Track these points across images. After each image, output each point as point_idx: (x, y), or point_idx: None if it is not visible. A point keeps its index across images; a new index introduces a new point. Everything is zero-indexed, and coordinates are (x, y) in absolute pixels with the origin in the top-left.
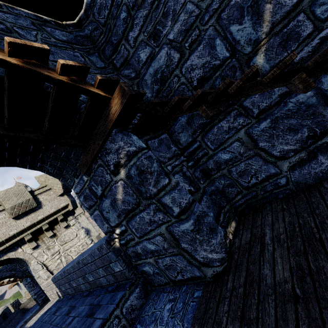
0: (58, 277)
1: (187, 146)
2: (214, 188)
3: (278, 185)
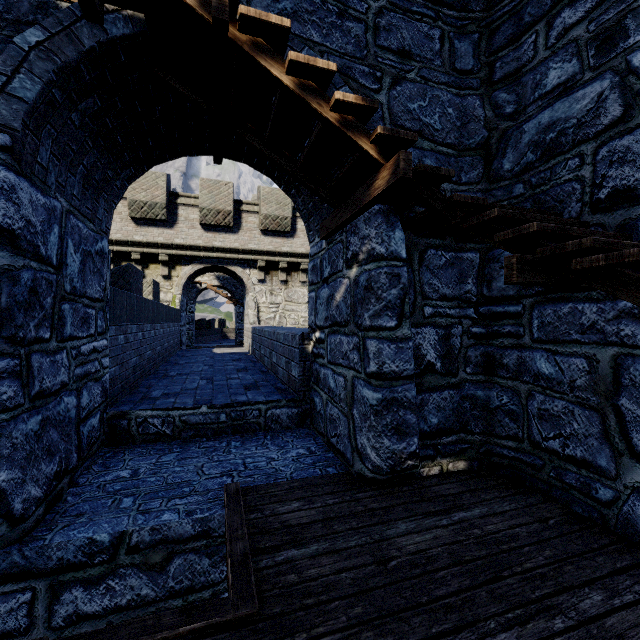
0: (257, 331)
1: (498, 299)
2: (483, 396)
3: (590, 491)
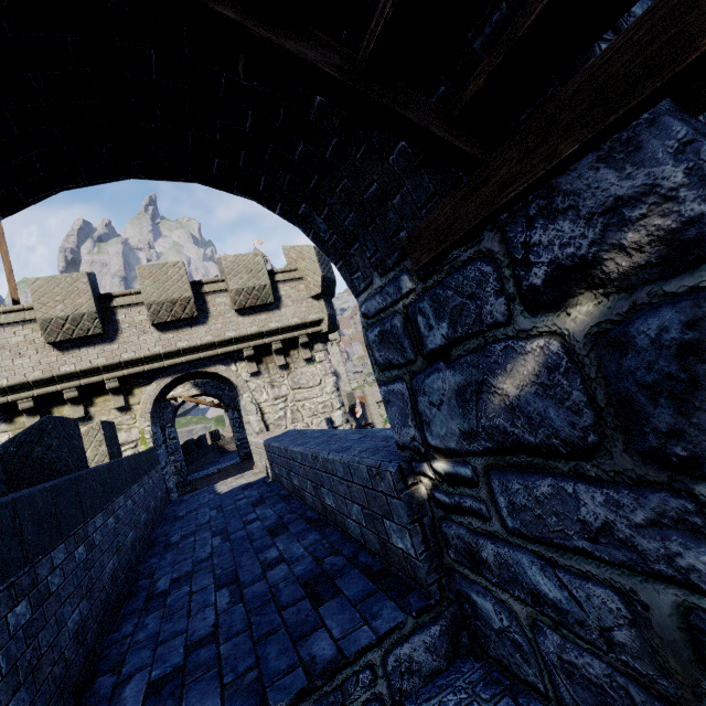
0: (274, 449)
1: None
2: None
3: None
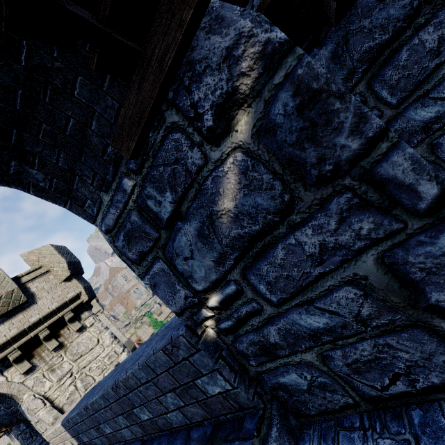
0: (75, 419)
1: None
2: None
3: None
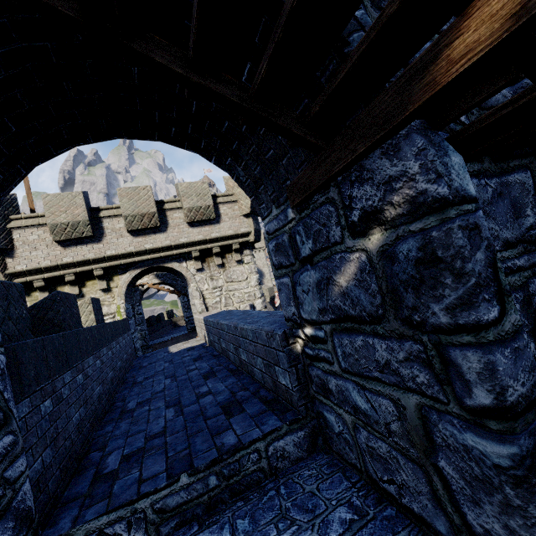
0: (210, 323)
1: None
2: None
3: None
